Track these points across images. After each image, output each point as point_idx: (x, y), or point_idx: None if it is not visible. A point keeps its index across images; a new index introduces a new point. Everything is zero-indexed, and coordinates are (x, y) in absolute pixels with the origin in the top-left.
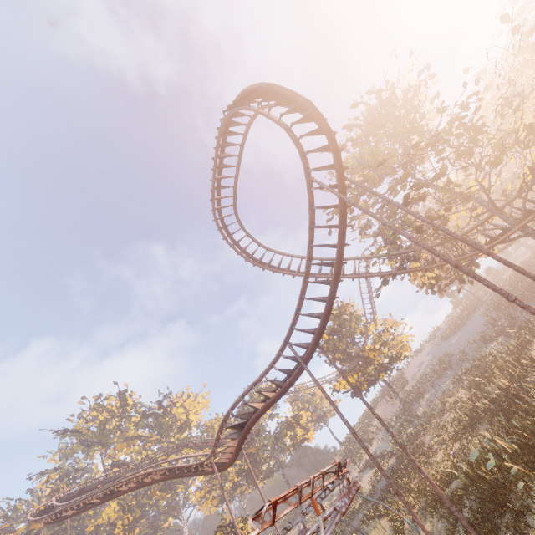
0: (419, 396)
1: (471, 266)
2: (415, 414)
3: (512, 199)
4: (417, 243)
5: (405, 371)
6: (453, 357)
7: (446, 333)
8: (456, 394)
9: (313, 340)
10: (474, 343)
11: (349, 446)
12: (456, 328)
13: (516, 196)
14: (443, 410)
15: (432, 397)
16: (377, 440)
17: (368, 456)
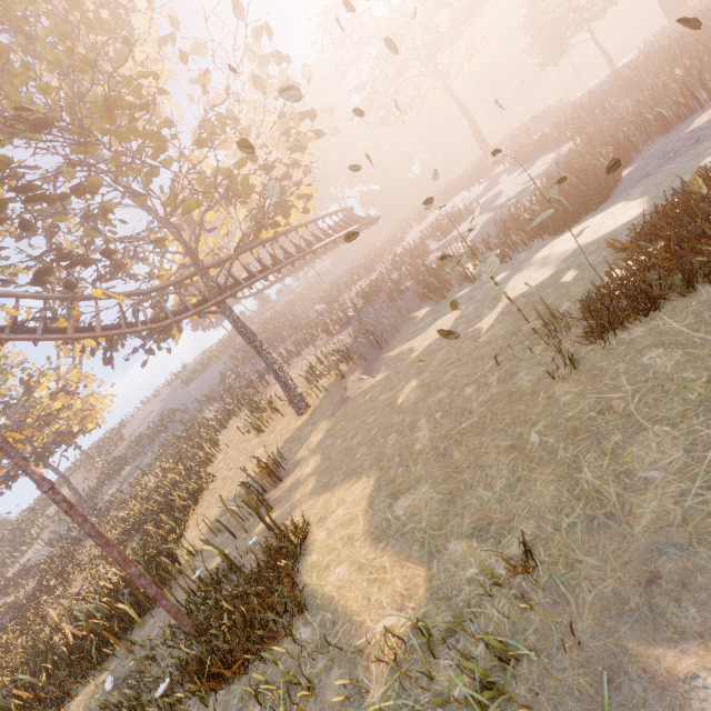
0: (119, 469)
1: (165, 333)
2: (95, 502)
3: (227, 258)
4: None
5: (128, 423)
6: (178, 413)
7: (189, 377)
8: (153, 471)
9: None
10: (198, 401)
11: (0, 550)
12: (200, 372)
13: (231, 256)
14: (128, 496)
15: (132, 471)
16: (37, 543)
17: (16, 569)
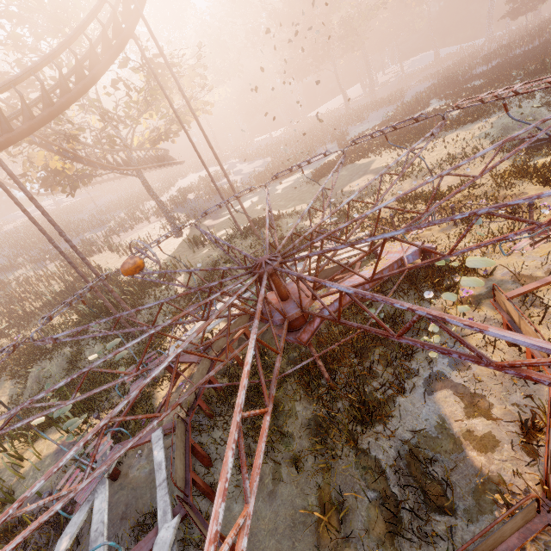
0: None
1: (88, 179)
2: None
3: (134, 149)
4: (198, 121)
5: None
6: None
7: None
8: None
9: (7, 138)
10: None
11: None
12: None
13: (136, 149)
14: None
15: None
16: None
17: None
